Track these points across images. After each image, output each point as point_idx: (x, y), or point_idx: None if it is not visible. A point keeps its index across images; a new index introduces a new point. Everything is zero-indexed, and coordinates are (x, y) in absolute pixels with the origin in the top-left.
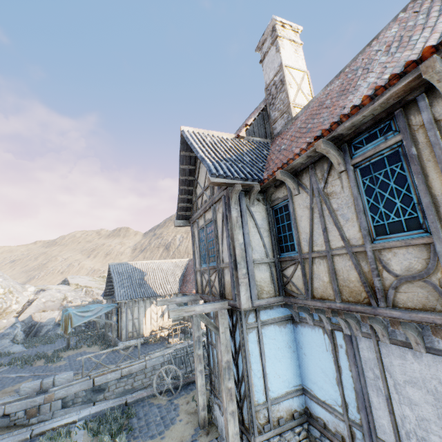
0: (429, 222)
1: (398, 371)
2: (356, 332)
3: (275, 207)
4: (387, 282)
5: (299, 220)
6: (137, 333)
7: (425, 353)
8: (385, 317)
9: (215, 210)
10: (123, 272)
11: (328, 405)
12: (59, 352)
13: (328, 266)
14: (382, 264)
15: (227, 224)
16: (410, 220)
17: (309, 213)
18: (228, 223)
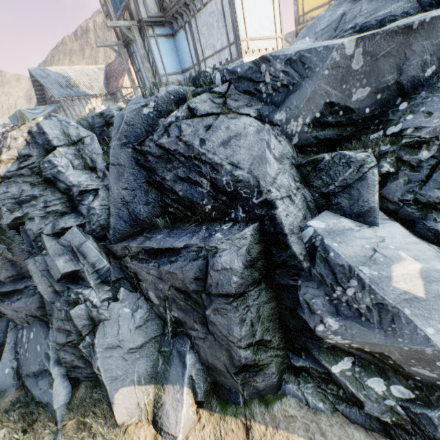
0: None
1: (200, 25)
2: (190, 18)
3: None
4: None
5: None
6: None
7: (204, 9)
8: None
9: None
10: (48, 77)
11: (189, 67)
12: None
13: None
14: None
15: None
16: None
17: None
18: None
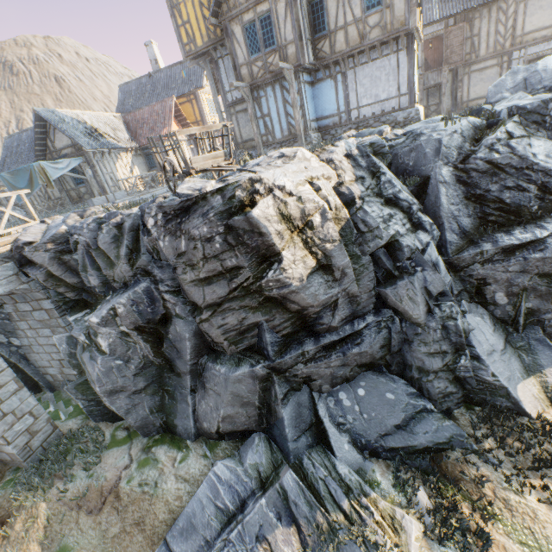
0: (383, 2)
1: (361, 77)
2: (347, 69)
3: (312, 3)
4: (367, 31)
5: (330, 10)
6: (118, 189)
7: (370, 63)
8: (364, 48)
9: (275, 1)
10: (63, 121)
11: (331, 115)
12: None
13: (344, 33)
14: (367, 24)
15: (293, 10)
16: (378, 2)
17: (336, 4)
18: (293, 10)
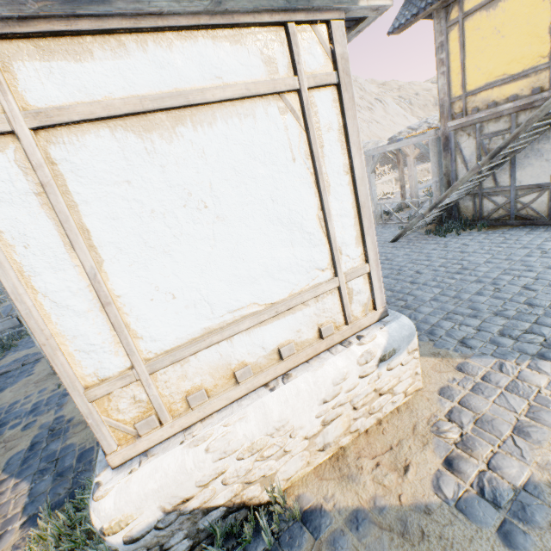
0: None
1: None
2: None
3: None
4: None
5: None
6: None
7: None
8: None
9: None
10: None
11: None
12: (2, 303)
13: None
14: None
15: None
16: None
17: None
18: None
